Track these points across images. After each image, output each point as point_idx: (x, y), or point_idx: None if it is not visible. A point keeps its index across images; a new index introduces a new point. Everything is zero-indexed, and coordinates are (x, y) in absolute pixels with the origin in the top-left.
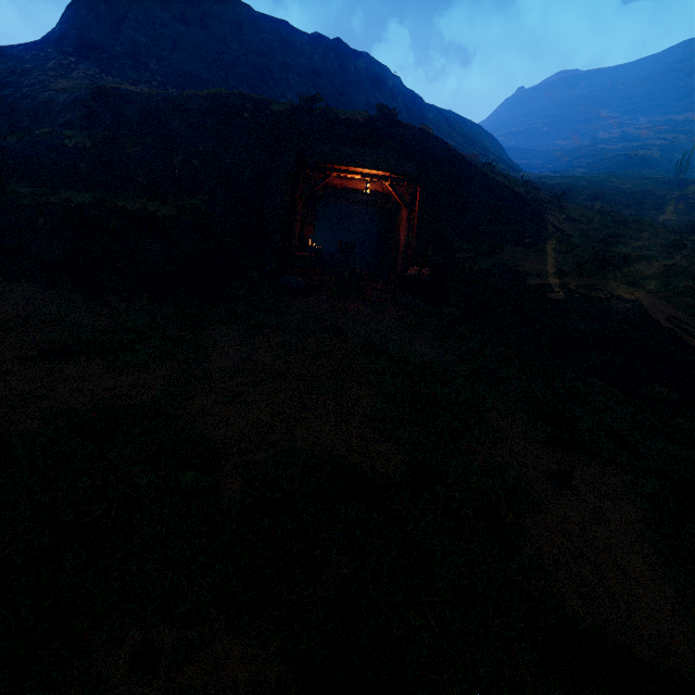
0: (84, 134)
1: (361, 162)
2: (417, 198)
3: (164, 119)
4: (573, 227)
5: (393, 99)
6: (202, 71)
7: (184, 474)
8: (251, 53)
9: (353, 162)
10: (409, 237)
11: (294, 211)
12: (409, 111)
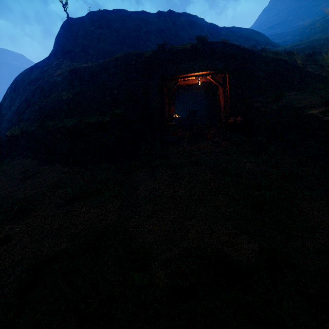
0: (69, 92)
1: (192, 69)
2: (227, 80)
3: (99, 76)
4: (327, 71)
5: (202, 30)
6: (111, 47)
7: (134, 274)
8: (131, 32)
9: (189, 70)
10: (225, 101)
11: (164, 103)
12: (211, 34)
